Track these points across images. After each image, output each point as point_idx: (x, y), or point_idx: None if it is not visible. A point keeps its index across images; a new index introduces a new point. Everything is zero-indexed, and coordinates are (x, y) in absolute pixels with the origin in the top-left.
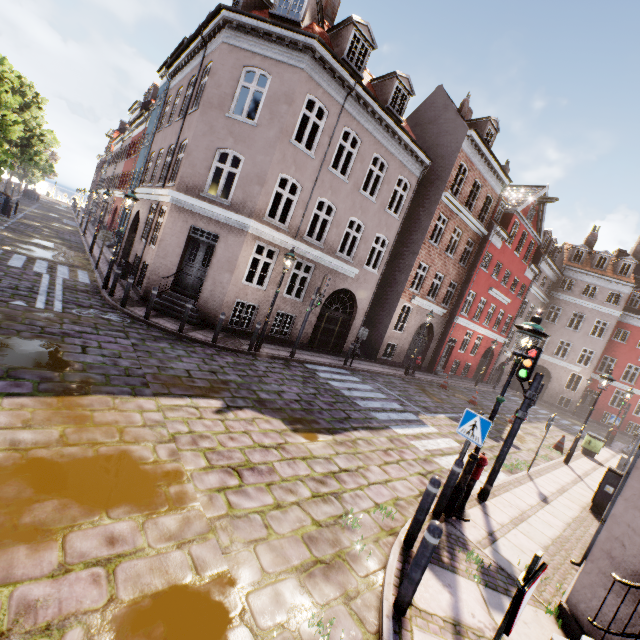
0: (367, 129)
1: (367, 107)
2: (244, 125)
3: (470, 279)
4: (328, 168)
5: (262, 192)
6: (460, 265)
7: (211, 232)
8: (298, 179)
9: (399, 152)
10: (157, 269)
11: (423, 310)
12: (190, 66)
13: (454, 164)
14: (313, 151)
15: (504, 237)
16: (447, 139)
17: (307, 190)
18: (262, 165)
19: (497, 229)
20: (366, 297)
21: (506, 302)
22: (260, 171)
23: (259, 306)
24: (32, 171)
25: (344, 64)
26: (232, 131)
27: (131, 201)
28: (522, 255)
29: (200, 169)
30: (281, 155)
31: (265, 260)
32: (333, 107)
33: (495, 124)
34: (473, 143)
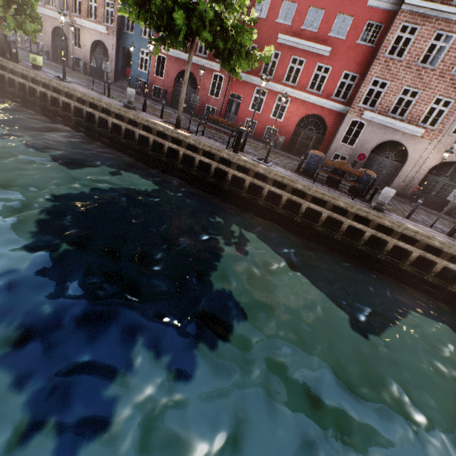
0: None
1: None
2: None
3: None
4: None
5: None
6: None
7: None
8: None
9: None
10: None
11: None
12: None
13: None
14: None
15: None
16: None
17: None
18: None
19: None
20: None
21: None
22: None
23: None
24: None
25: None
26: None
27: None
28: None
29: None
30: None
31: None
32: None
33: None
34: None
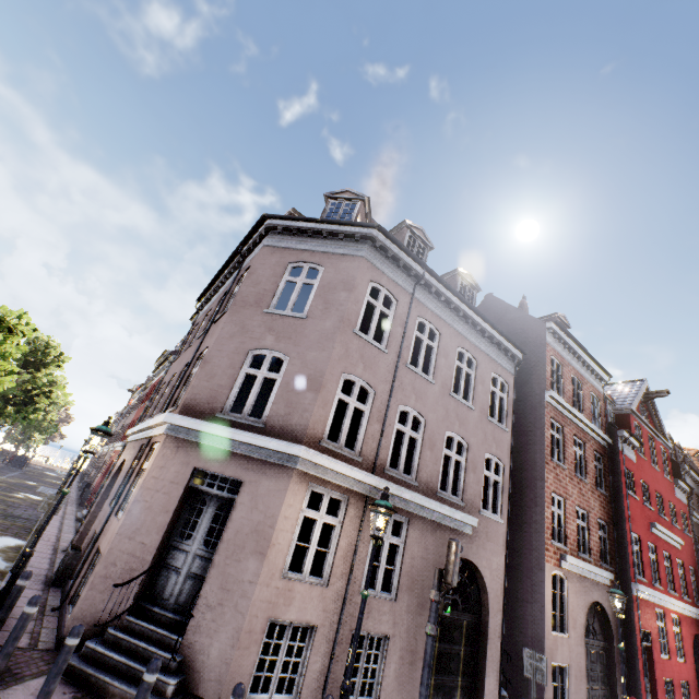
0: (444, 319)
1: (439, 296)
2: (289, 319)
3: (622, 512)
4: (406, 364)
5: (317, 400)
6: (599, 491)
7: (228, 476)
8: (368, 380)
9: (485, 345)
10: (112, 563)
11: (581, 579)
12: (223, 287)
13: (545, 358)
14: (384, 344)
15: (635, 444)
16: (521, 336)
17: (382, 395)
18: (316, 363)
19: (623, 434)
20: (496, 569)
21: (677, 544)
22: (313, 371)
23: (315, 627)
24: (30, 433)
25: (409, 251)
26: (272, 327)
27: (98, 437)
28: (661, 468)
29: (221, 379)
30: (343, 349)
31: (324, 519)
32: (401, 295)
33: (564, 320)
34: (556, 335)
